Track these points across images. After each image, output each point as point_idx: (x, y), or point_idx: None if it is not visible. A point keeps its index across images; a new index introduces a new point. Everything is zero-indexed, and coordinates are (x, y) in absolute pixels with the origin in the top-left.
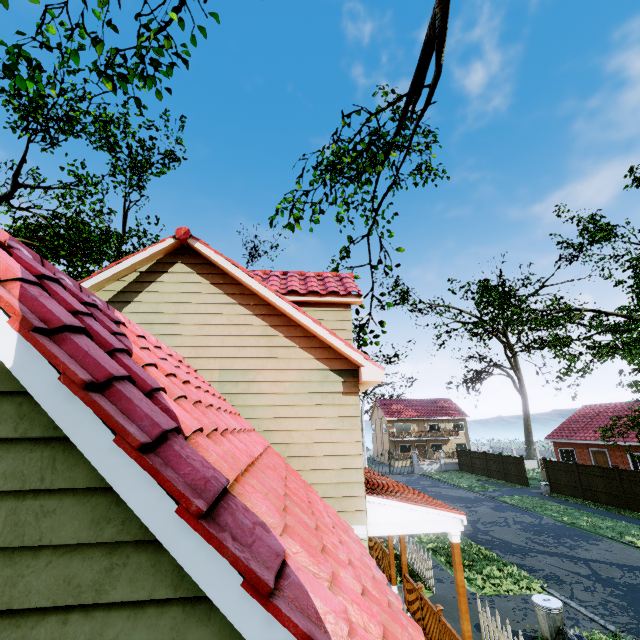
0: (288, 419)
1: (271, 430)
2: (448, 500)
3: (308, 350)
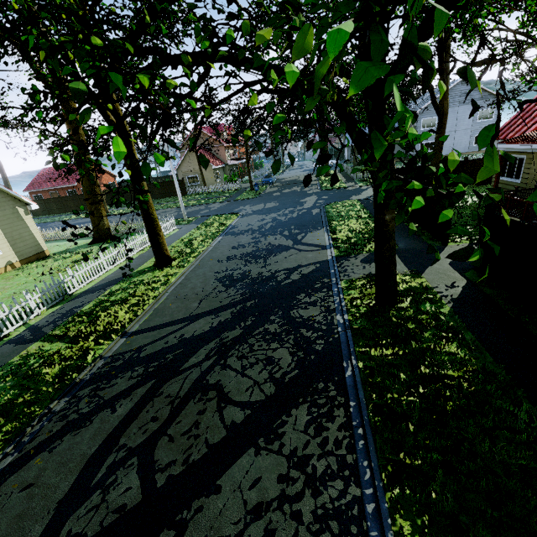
0: None
1: None
2: None
3: None
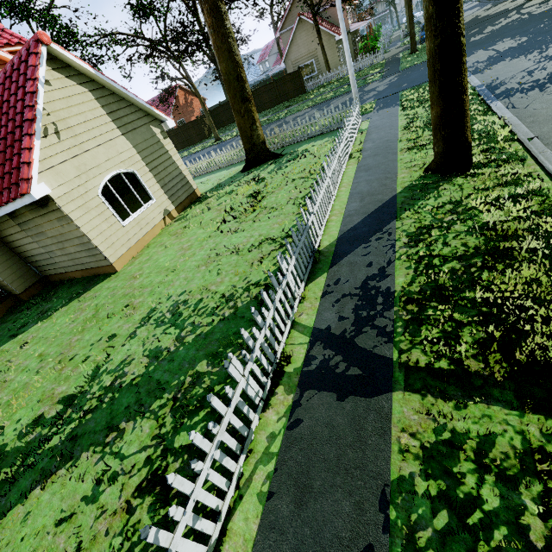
0: None
1: None
2: None
3: None
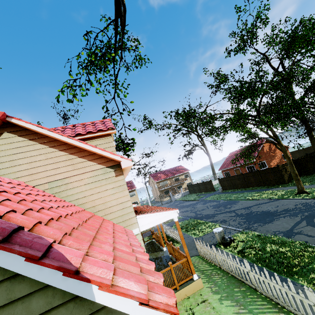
0: (91, 195)
1: (84, 203)
2: (186, 207)
3: (93, 161)
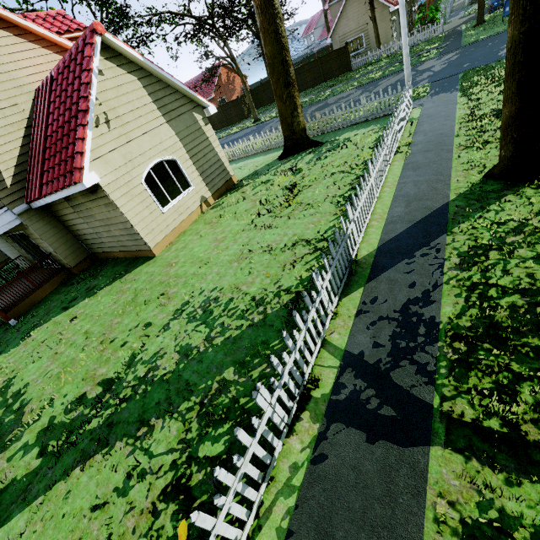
0: None
1: None
2: None
3: None
